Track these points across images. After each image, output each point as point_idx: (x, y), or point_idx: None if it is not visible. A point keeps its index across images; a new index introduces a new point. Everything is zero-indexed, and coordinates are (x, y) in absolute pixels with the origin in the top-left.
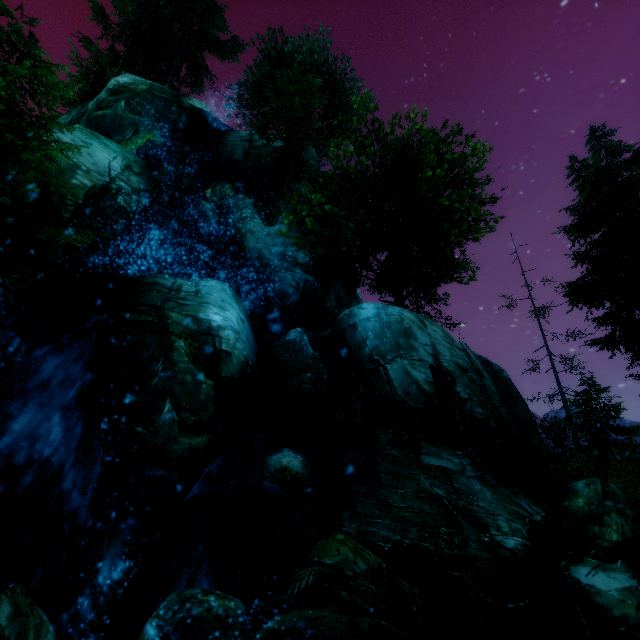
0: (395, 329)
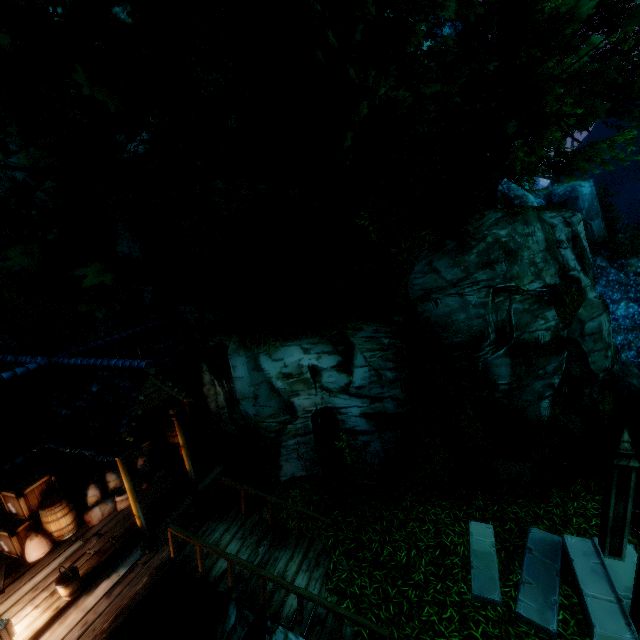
0: (596, 199)
